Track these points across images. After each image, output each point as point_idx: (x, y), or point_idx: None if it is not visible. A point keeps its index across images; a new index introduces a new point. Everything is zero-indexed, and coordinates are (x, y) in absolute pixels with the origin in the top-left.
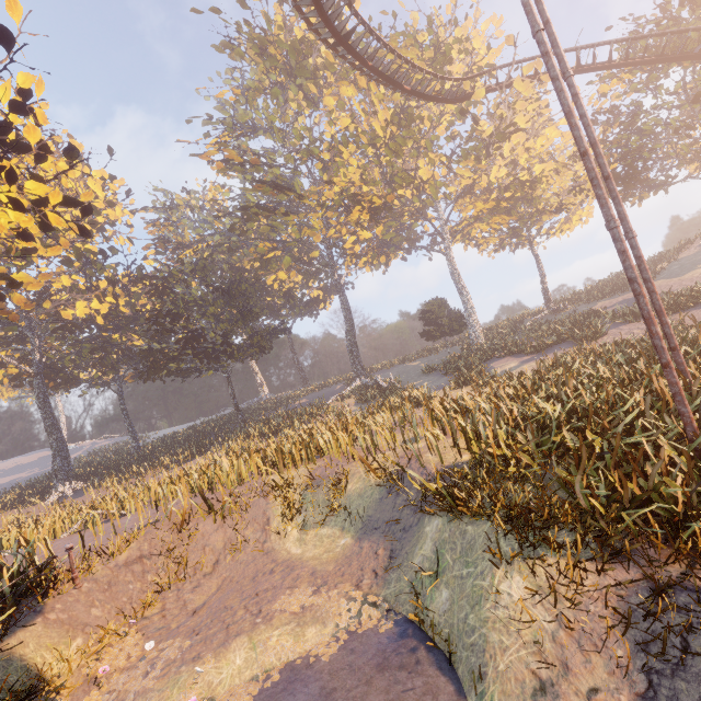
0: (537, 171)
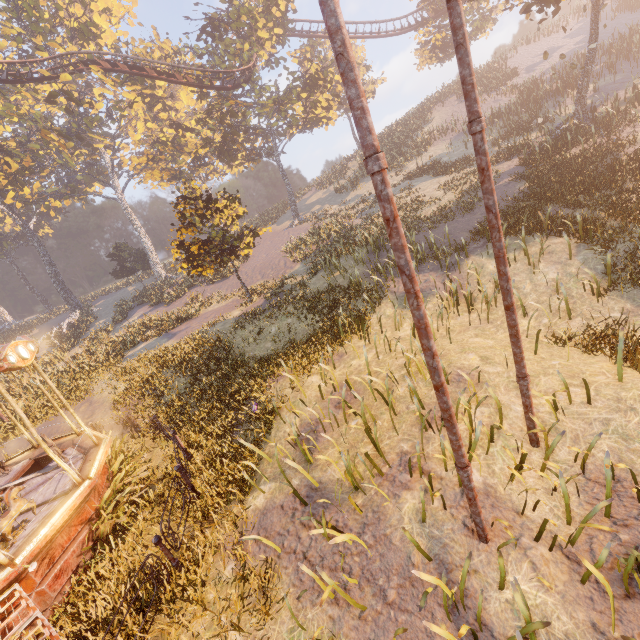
0: (184, 126)
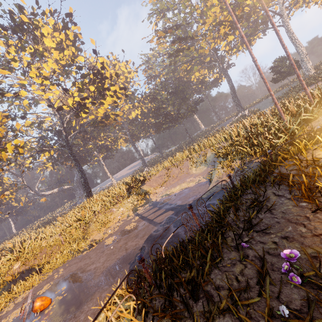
0: None
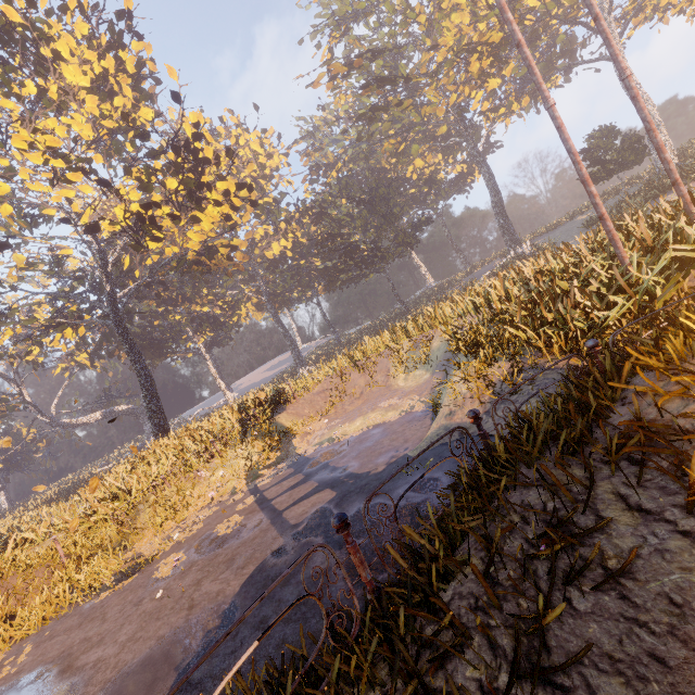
0: None
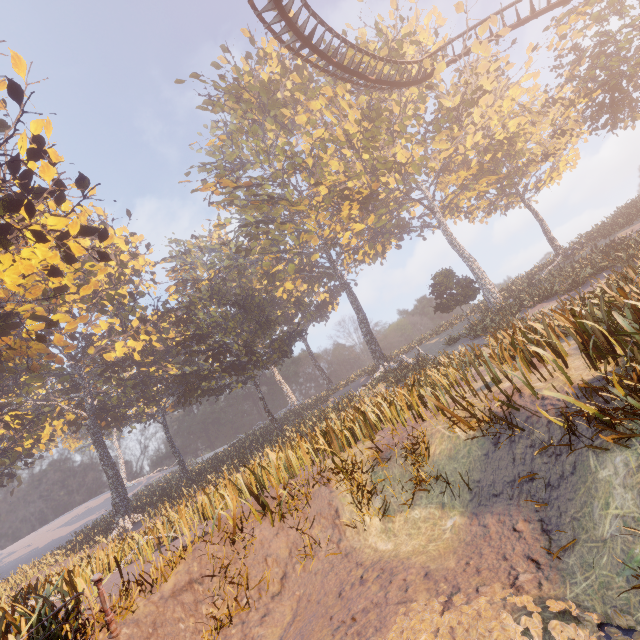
0: (511, 129)
